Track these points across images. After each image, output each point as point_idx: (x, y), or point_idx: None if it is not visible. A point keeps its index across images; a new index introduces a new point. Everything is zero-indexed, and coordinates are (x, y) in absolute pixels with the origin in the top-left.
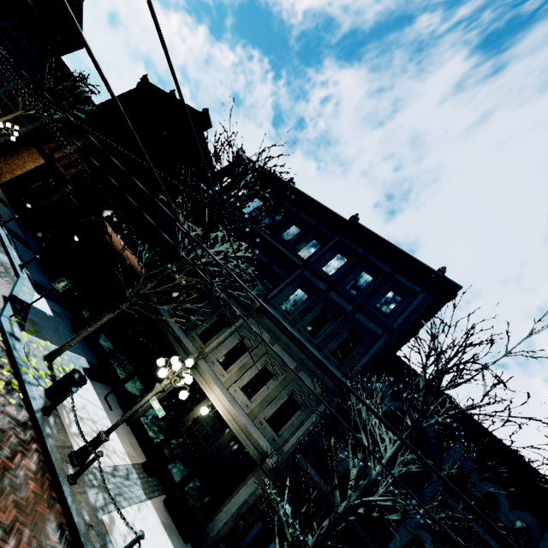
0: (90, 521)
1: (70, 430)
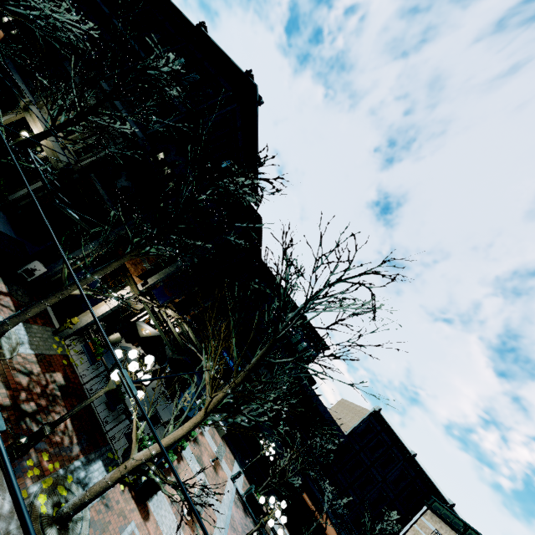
0: None
1: None
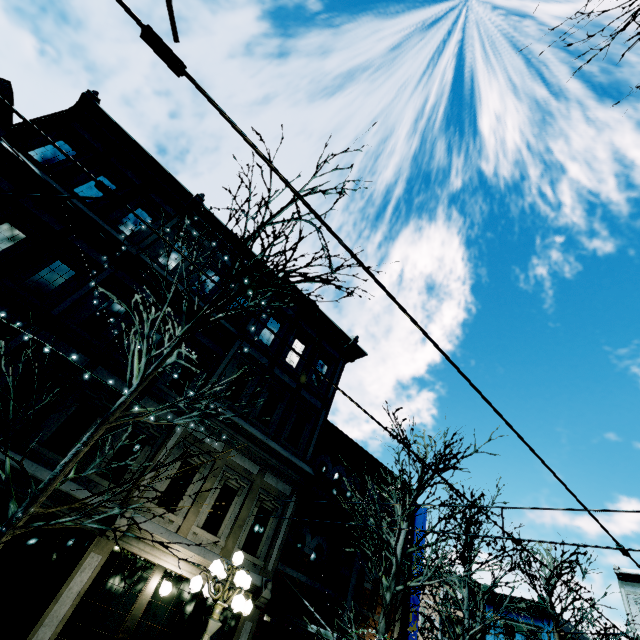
0: None
1: None
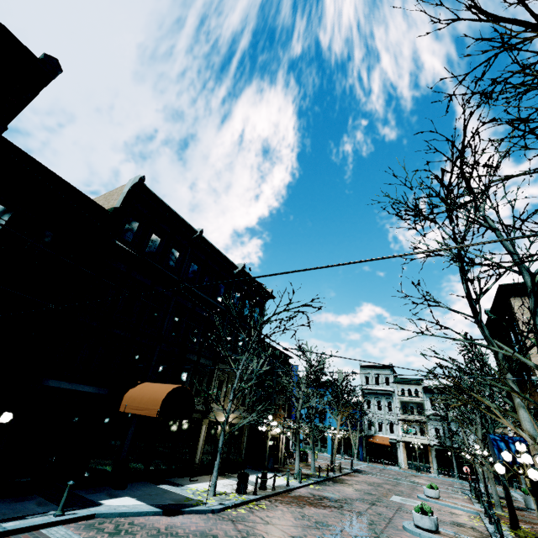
0: (279, 488)
1: (249, 490)
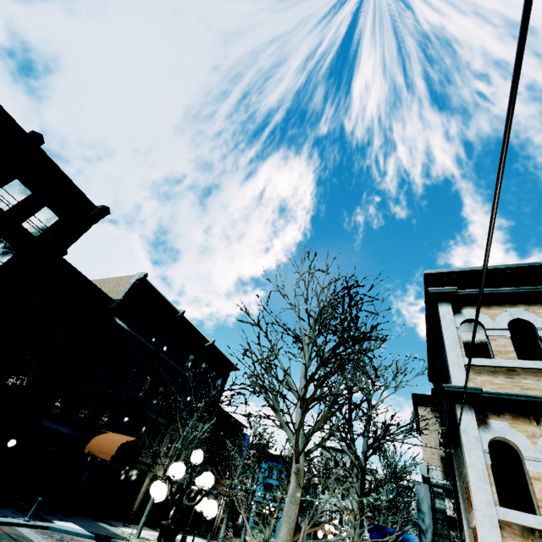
0: None
1: None
